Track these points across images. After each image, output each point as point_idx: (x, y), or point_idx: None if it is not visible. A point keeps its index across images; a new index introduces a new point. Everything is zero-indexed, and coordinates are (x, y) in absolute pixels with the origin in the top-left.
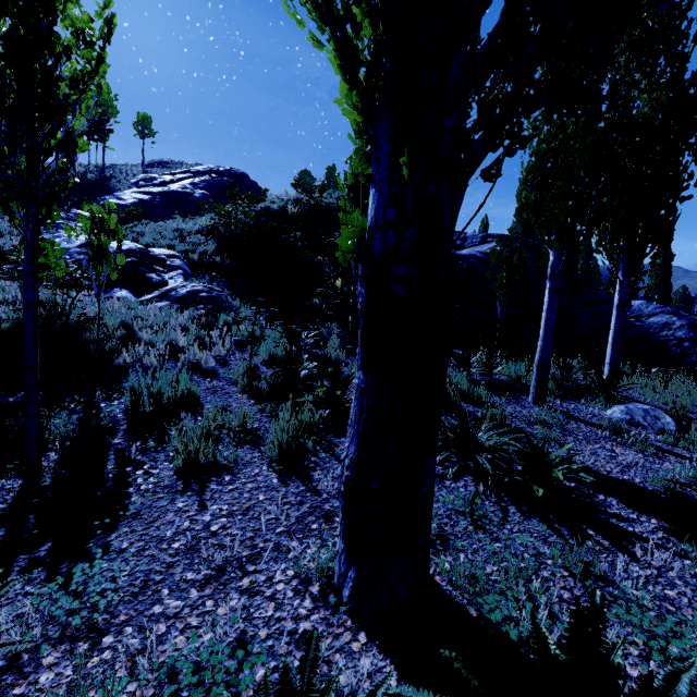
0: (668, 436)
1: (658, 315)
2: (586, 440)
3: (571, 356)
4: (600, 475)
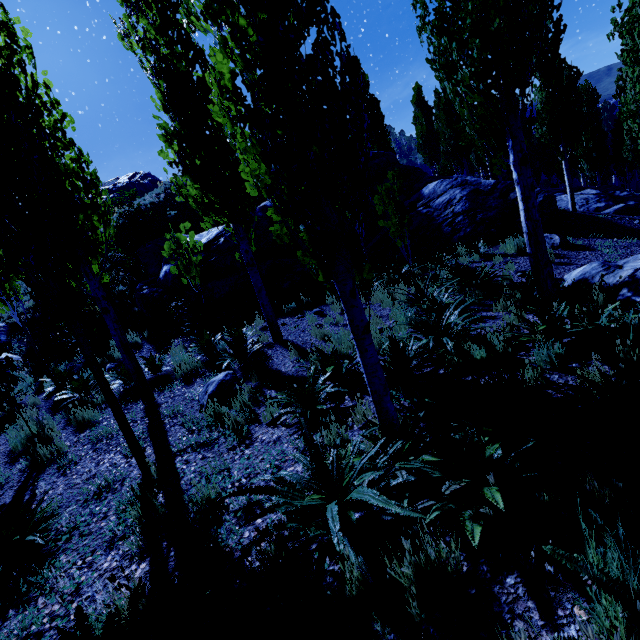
0: (186, 417)
1: (446, 193)
2: (102, 452)
3: (305, 294)
4: (26, 510)
